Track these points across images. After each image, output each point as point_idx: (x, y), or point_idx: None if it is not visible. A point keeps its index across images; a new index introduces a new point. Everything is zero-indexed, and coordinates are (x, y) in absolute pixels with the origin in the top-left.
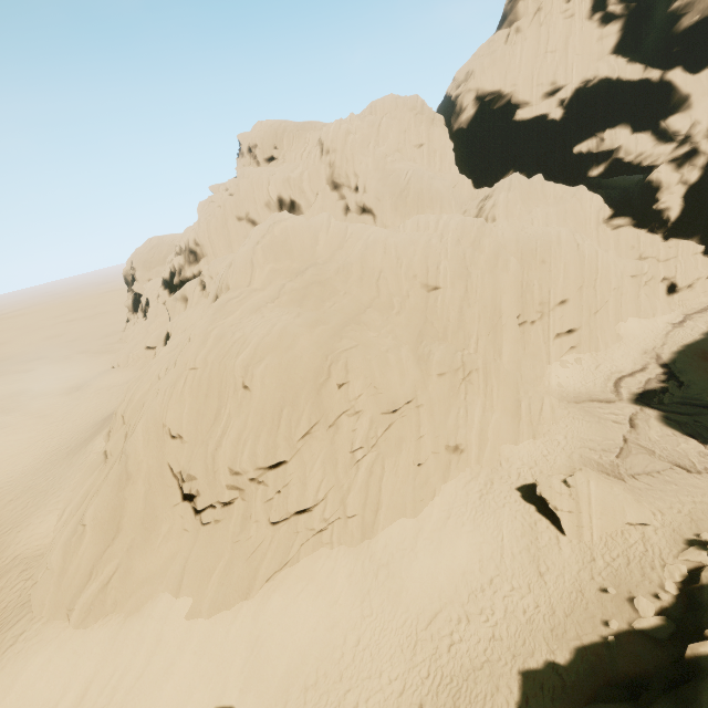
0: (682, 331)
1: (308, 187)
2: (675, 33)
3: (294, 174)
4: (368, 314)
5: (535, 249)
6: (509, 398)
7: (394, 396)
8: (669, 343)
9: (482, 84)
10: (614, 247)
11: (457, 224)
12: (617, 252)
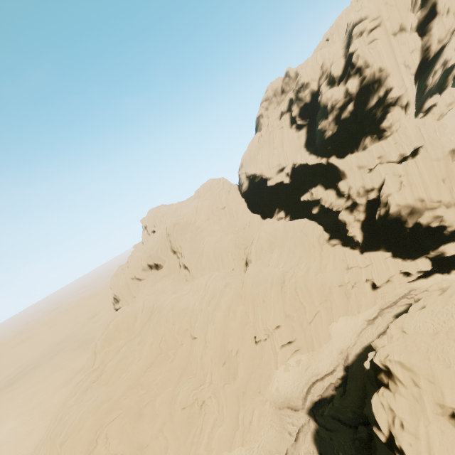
0: (370, 329)
1: (162, 255)
2: (324, 140)
3: (154, 250)
4: (146, 374)
5: (258, 293)
6: (233, 412)
7: (142, 440)
8: (358, 343)
9: (247, 171)
10: (332, 260)
11: (212, 287)
12: (334, 265)
